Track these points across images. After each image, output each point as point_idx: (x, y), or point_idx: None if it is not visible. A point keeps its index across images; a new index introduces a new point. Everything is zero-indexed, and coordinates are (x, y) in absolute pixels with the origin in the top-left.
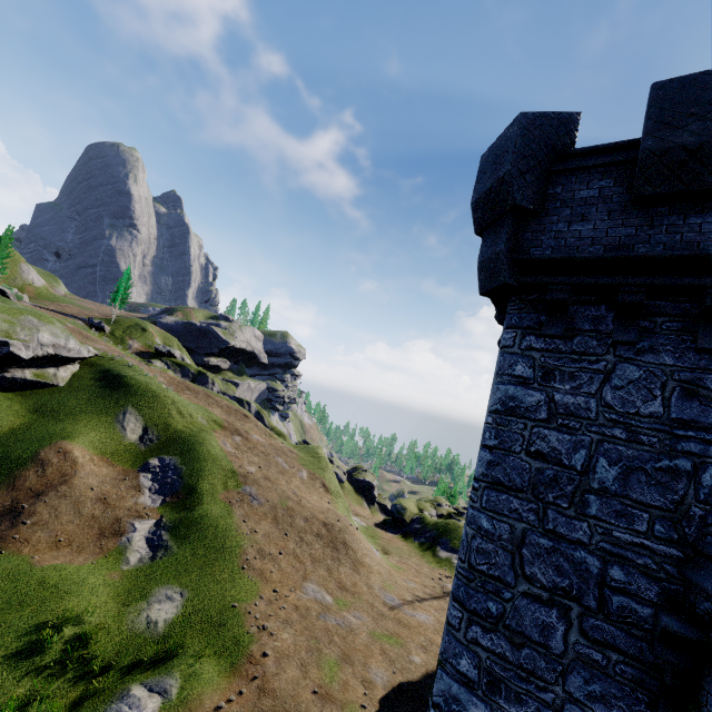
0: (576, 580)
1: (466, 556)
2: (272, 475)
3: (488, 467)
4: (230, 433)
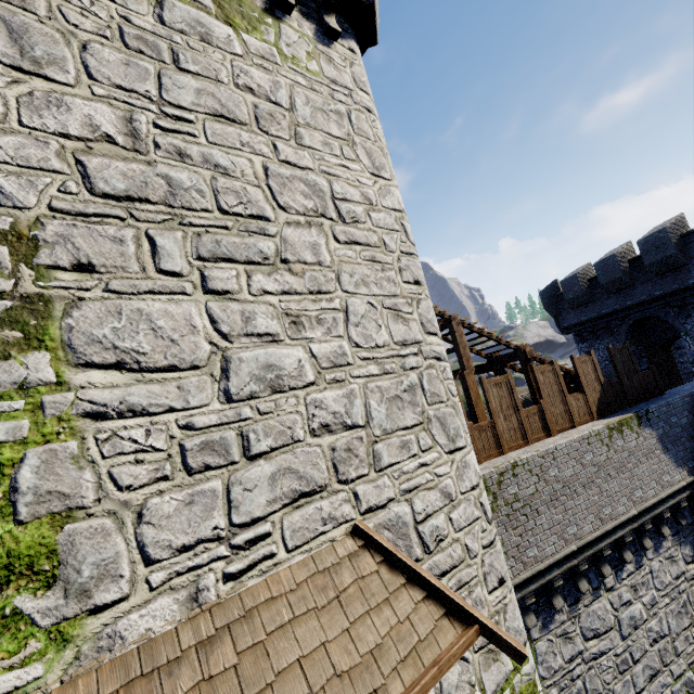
0: None
1: None
2: None
3: None
4: None
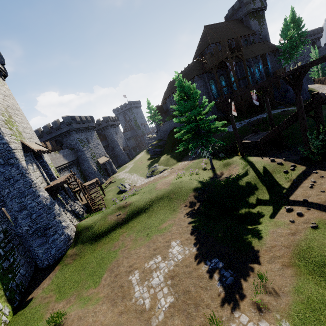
0: None
1: None
2: None
3: None
4: None
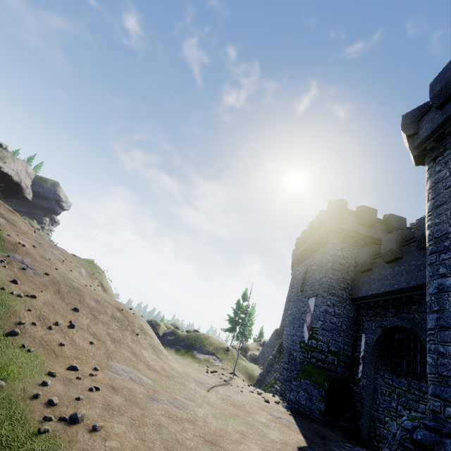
0: None
1: None
2: (49, 258)
3: None
4: None
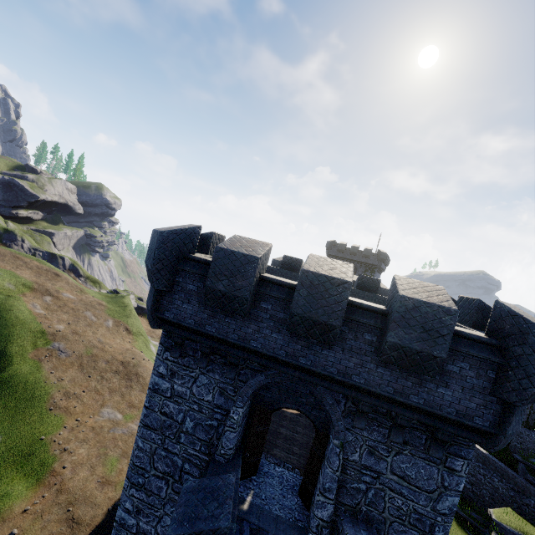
0: (173, 469)
1: (132, 458)
2: (80, 329)
3: (144, 417)
4: (41, 294)
